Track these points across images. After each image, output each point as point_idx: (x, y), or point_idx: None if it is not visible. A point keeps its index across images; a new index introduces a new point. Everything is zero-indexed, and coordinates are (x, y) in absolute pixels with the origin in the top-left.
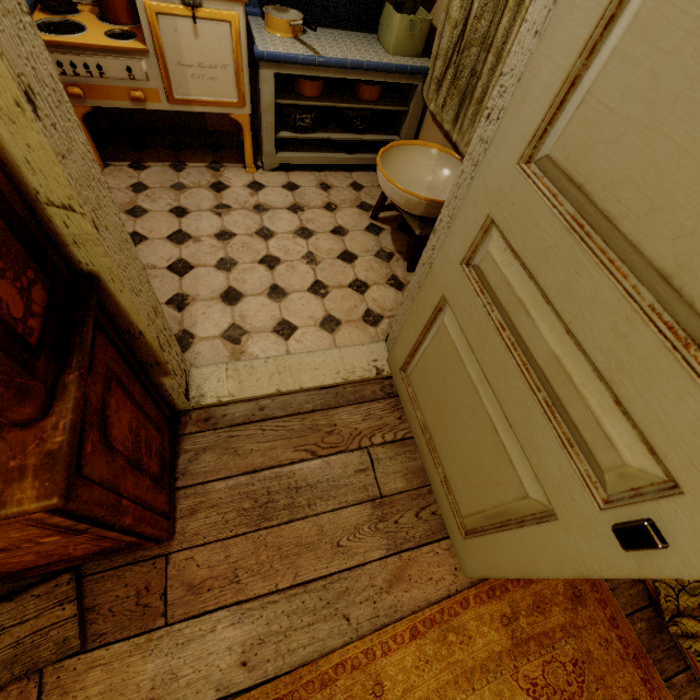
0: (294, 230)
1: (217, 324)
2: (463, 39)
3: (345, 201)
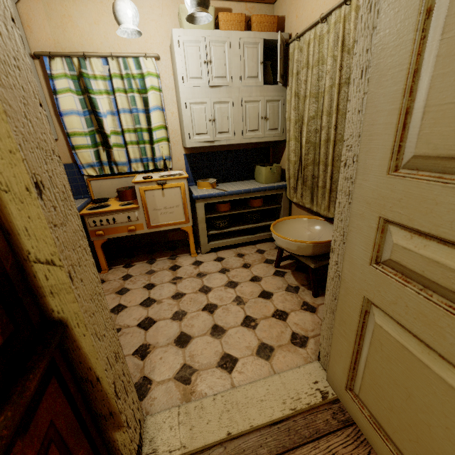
0: (225, 283)
1: (171, 366)
2: (301, 165)
3: (255, 261)
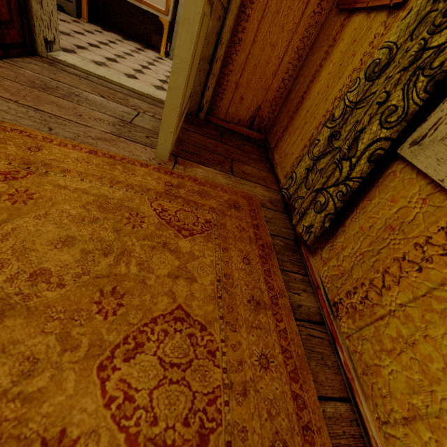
0: (168, 71)
1: (94, 58)
2: None
3: None
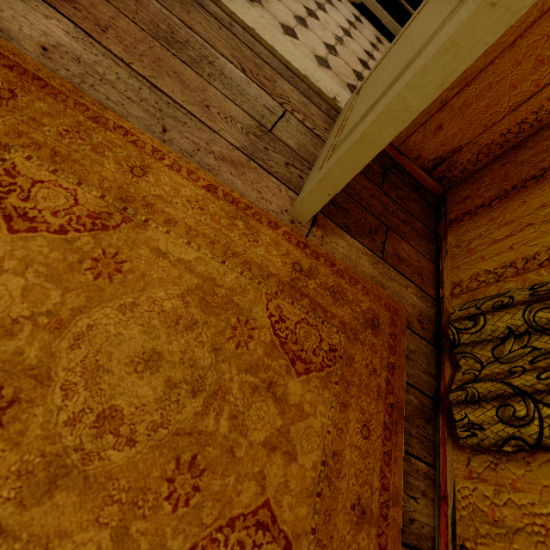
0: (341, 25)
1: None
2: None
3: None
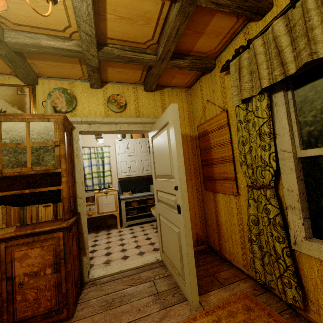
0: (131, 237)
1: (102, 260)
2: None
3: (148, 228)
